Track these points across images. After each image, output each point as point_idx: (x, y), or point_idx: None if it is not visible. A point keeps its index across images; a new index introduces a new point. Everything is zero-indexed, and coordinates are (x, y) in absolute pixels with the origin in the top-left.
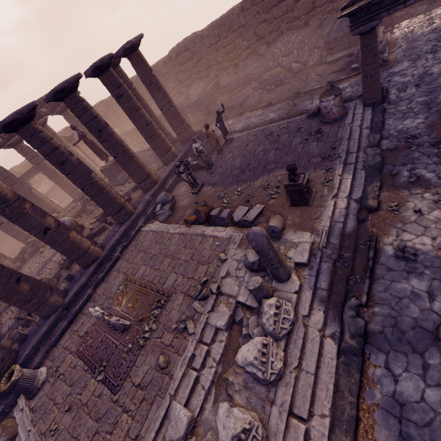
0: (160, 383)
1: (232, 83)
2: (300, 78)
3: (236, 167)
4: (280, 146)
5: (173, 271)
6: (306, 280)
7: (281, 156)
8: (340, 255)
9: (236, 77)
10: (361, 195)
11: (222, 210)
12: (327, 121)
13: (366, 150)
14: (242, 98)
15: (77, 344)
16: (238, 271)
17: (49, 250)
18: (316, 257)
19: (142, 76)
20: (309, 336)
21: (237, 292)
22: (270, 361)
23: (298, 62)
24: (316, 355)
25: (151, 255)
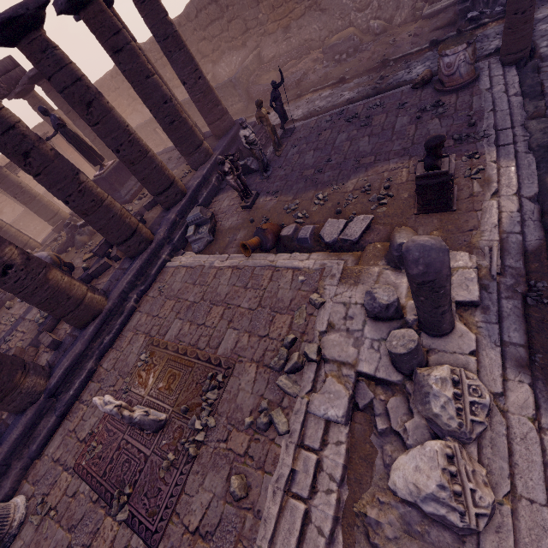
0: (239, 527)
1: (281, 55)
2: (384, 41)
3: (307, 165)
4: (375, 131)
5: (230, 326)
6: (482, 331)
7: (381, 144)
8: (528, 286)
9: (286, 46)
10: (538, 190)
11: (298, 228)
12: (449, 89)
13: (527, 124)
14: (298, 75)
15: (76, 453)
16: (348, 321)
17: (21, 304)
18: (490, 291)
19: (152, 22)
20: (514, 431)
21: (355, 357)
22: (468, 489)
23: (379, 19)
24: (541, 468)
25: (189, 304)
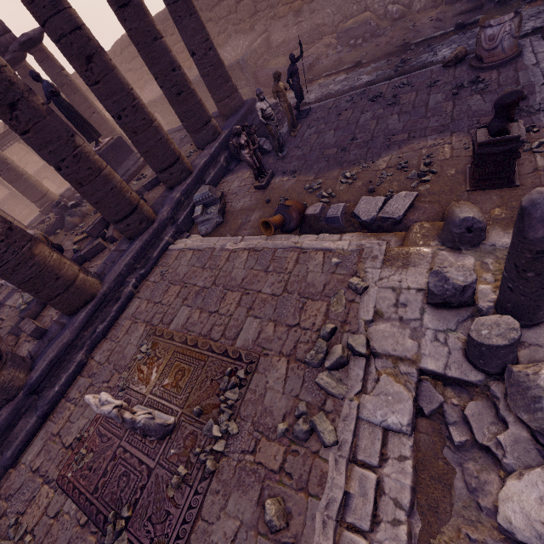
0: None
1: (291, 40)
2: (403, 25)
3: (328, 144)
4: (405, 108)
5: (250, 314)
6: None
7: (414, 121)
8: None
9: (296, 30)
10: None
11: (325, 207)
12: (489, 65)
13: None
14: (310, 59)
15: (60, 462)
16: (400, 308)
17: (1, 289)
18: None
19: None
20: None
21: (415, 351)
22: None
23: (397, 4)
24: None
25: (198, 289)
